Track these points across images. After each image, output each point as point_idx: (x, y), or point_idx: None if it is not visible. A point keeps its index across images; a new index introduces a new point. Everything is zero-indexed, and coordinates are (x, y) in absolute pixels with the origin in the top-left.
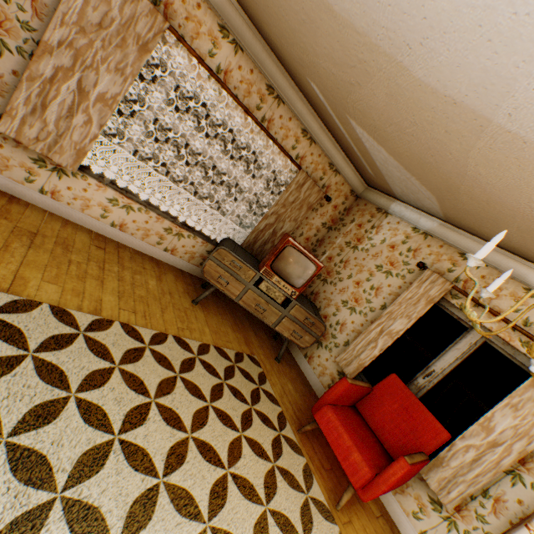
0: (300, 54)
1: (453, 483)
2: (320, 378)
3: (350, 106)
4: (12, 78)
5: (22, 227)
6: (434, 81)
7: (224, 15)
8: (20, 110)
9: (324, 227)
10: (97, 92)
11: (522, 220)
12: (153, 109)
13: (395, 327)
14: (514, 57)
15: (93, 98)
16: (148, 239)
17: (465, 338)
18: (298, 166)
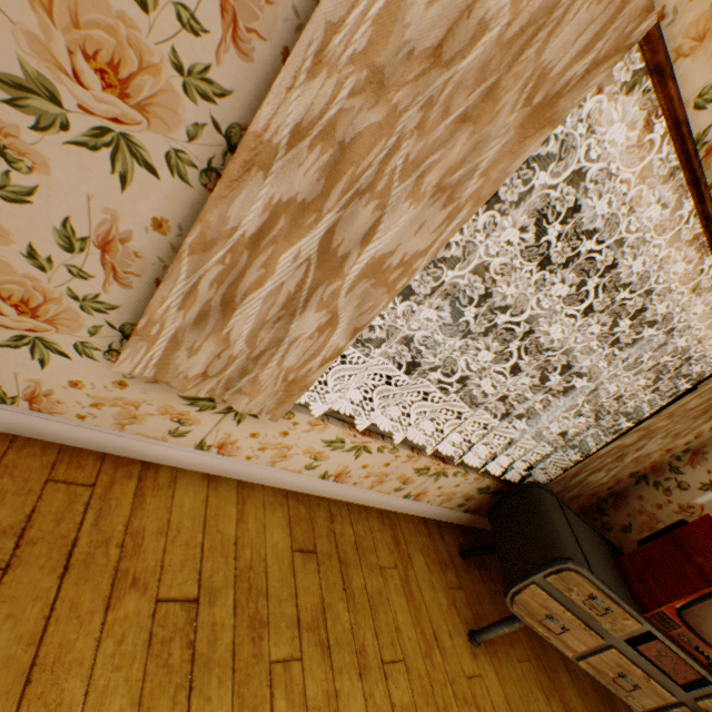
0: None
1: None
2: None
3: None
4: (149, 236)
5: (166, 595)
6: None
7: None
8: (168, 320)
9: (711, 429)
10: (367, 254)
11: None
12: (473, 260)
13: None
14: None
15: (352, 270)
16: (380, 486)
17: None
18: None
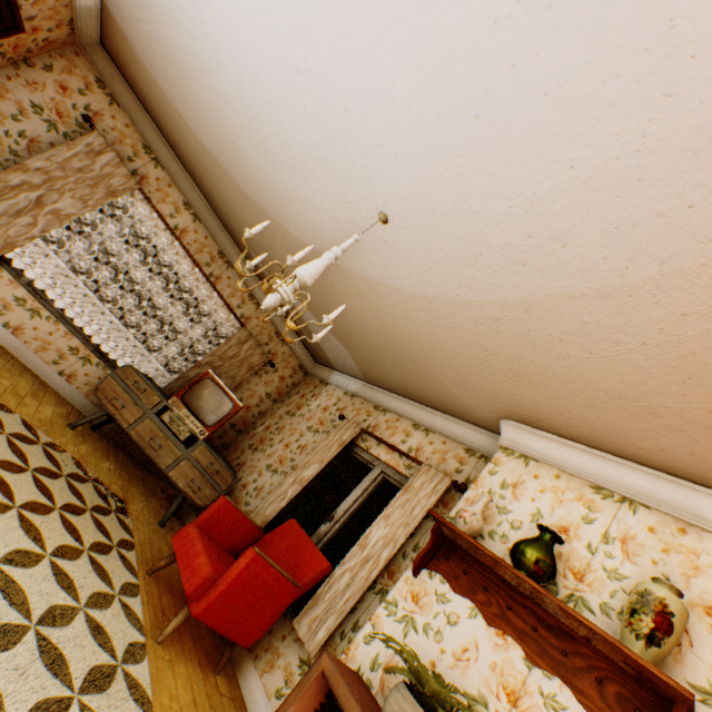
0: (241, 228)
1: (324, 620)
2: None
3: (276, 268)
4: None
5: None
6: (299, 235)
7: (189, 196)
8: None
9: (269, 398)
10: (54, 207)
11: (385, 349)
12: (104, 237)
13: (307, 473)
14: (314, 214)
15: (48, 209)
16: (45, 354)
17: (368, 476)
18: (241, 322)
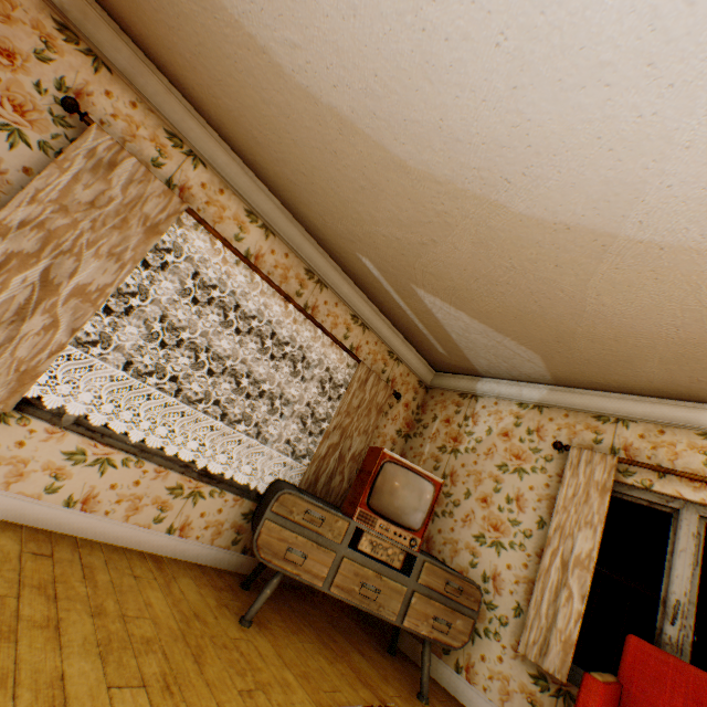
0: (351, 227)
1: None
2: (507, 706)
3: (418, 271)
4: None
5: None
6: (540, 210)
7: (251, 200)
8: None
9: (399, 435)
10: (74, 283)
11: (666, 347)
12: (157, 304)
13: (580, 548)
14: (641, 160)
15: (65, 291)
16: (138, 516)
17: (680, 528)
18: (356, 357)
